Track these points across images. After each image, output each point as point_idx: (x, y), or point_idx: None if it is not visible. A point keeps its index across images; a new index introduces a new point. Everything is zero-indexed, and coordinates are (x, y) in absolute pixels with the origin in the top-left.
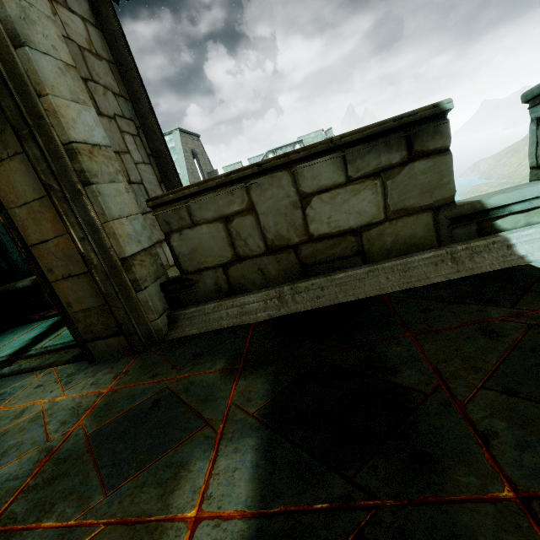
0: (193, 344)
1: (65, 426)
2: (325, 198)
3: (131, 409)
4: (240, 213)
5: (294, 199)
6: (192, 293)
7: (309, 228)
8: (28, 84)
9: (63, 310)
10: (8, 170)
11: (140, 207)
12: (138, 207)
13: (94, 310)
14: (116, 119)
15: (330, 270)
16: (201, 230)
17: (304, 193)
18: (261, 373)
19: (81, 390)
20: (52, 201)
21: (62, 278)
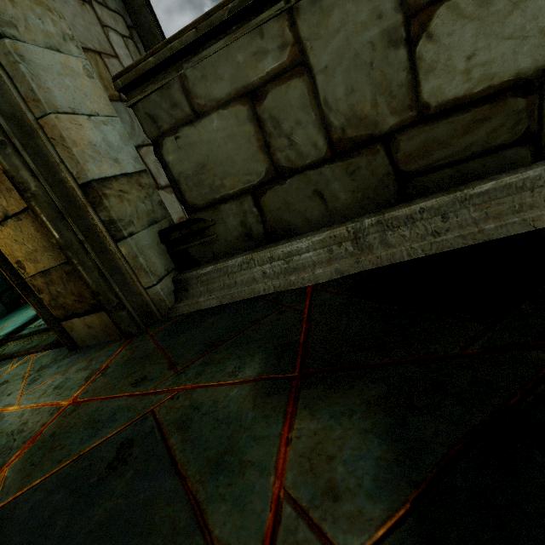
0: (208, 324)
1: None
2: (466, 6)
3: (79, 458)
4: (277, 78)
5: (391, 22)
6: (207, 243)
7: (420, 90)
8: None
9: (14, 274)
10: None
11: (138, 135)
12: (136, 136)
13: (55, 272)
14: (93, 5)
15: (456, 181)
16: (209, 125)
17: (415, 2)
18: (351, 400)
19: (39, 397)
20: None
21: None
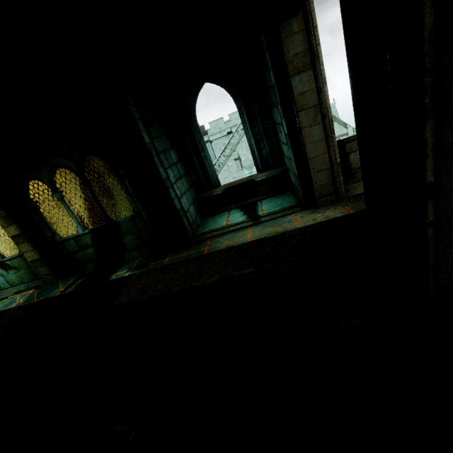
0: None
1: None
2: None
3: None
4: None
5: None
6: (352, 178)
7: None
8: (325, 98)
9: (313, 185)
10: (312, 130)
11: None
12: None
13: (325, 184)
14: None
15: None
16: None
17: None
18: None
19: (332, 211)
20: (327, 140)
21: (317, 171)
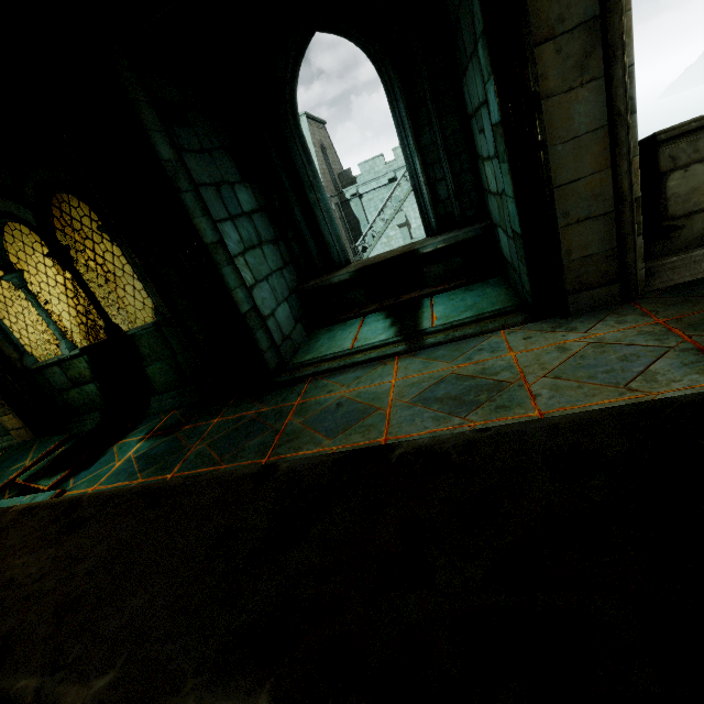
0: None
1: (668, 340)
2: None
3: None
4: None
5: None
6: (667, 243)
7: None
8: None
9: (562, 259)
10: (572, 101)
11: None
12: None
13: (596, 256)
14: None
15: None
16: None
17: None
18: None
19: (614, 327)
20: (615, 130)
21: (576, 221)
